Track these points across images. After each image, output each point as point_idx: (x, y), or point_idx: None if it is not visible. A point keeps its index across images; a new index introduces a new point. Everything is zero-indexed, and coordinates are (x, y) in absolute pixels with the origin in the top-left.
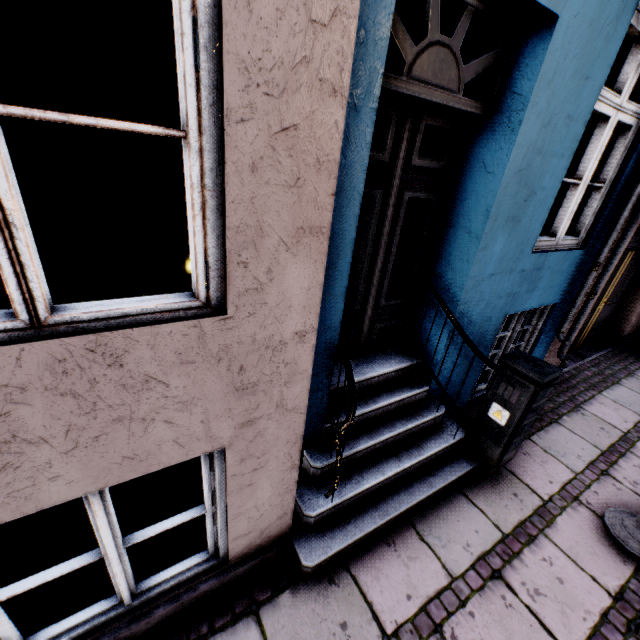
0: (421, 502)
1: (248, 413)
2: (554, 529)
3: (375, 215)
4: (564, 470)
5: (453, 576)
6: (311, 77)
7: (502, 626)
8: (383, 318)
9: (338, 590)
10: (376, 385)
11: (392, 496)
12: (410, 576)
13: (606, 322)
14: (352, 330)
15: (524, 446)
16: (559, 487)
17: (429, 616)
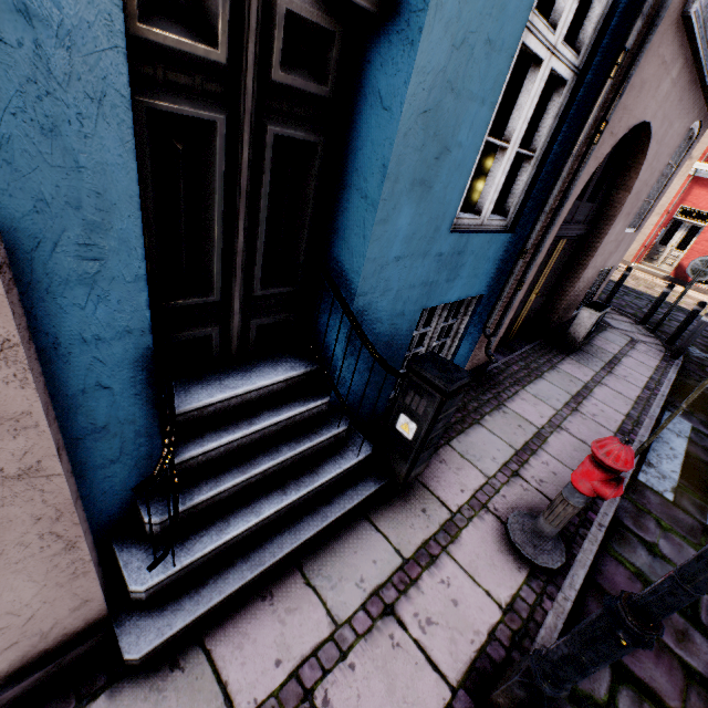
0: (311, 538)
1: None
2: (458, 544)
3: (219, 156)
4: (478, 476)
5: (338, 623)
6: None
7: (385, 672)
8: (264, 312)
9: (182, 676)
10: (257, 401)
11: (273, 538)
12: (285, 635)
13: (537, 314)
14: (213, 329)
15: (442, 453)
16: (470, 495)
17: (300, 682)
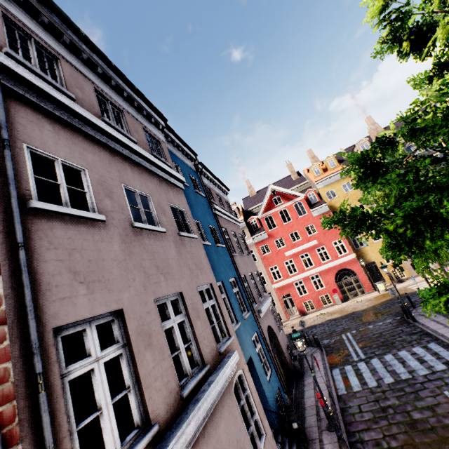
0: None
1: None
2: (324, 441)
3: None
4: (315, 427)
5: None
6: (257, 397)
7: None
8: None
9: None
10: None
11: None
12: None
13: (287, 373)
14: None
15: (306, 431)
16: (317, 432)
17: None
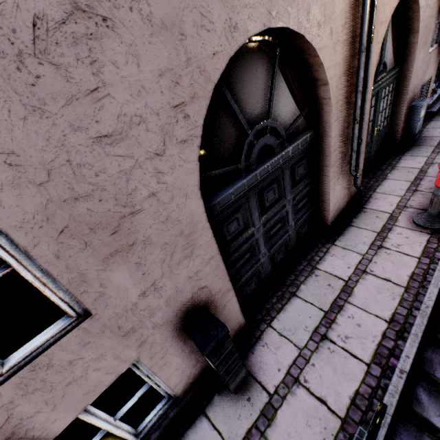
0: None
1: (434, 68)
2: None
3: None
4: None
5: None
6: None
7: None
8: None
9: None
10: None
11: (437, 103)
12: None
13: None
14: None
15: None
16: None
17: None
